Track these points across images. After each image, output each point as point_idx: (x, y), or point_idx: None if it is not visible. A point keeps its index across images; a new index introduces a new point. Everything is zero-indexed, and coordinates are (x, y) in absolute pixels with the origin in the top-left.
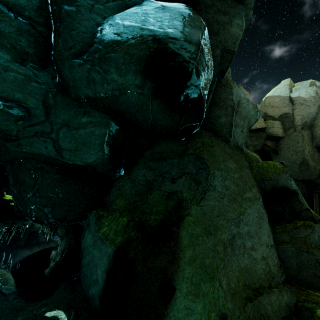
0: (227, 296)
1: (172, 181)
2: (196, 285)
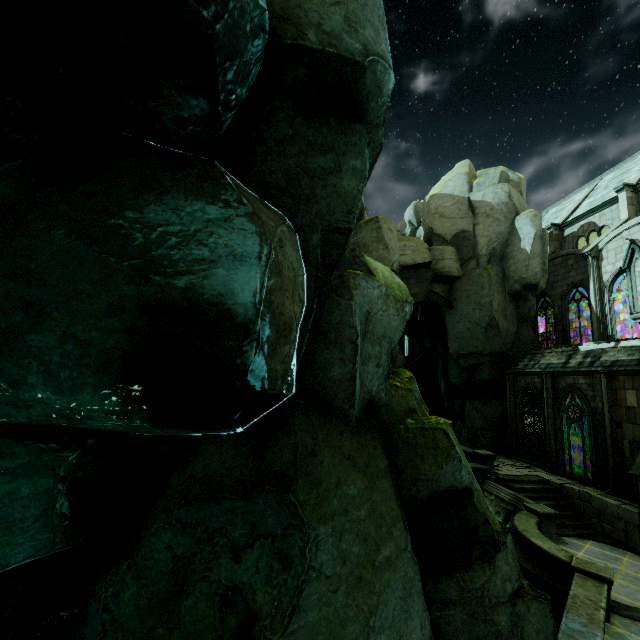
0: None
1: (233, 554)
2: None
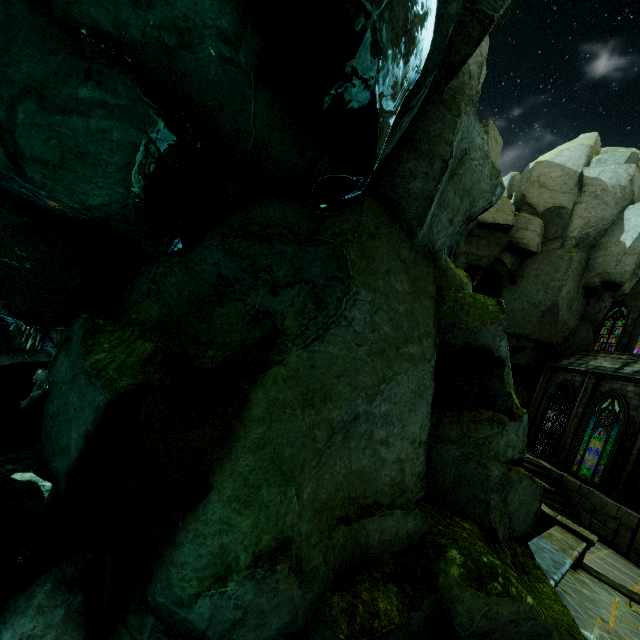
0: (306, 512)
1: (272, 289)
2: (252, 487)
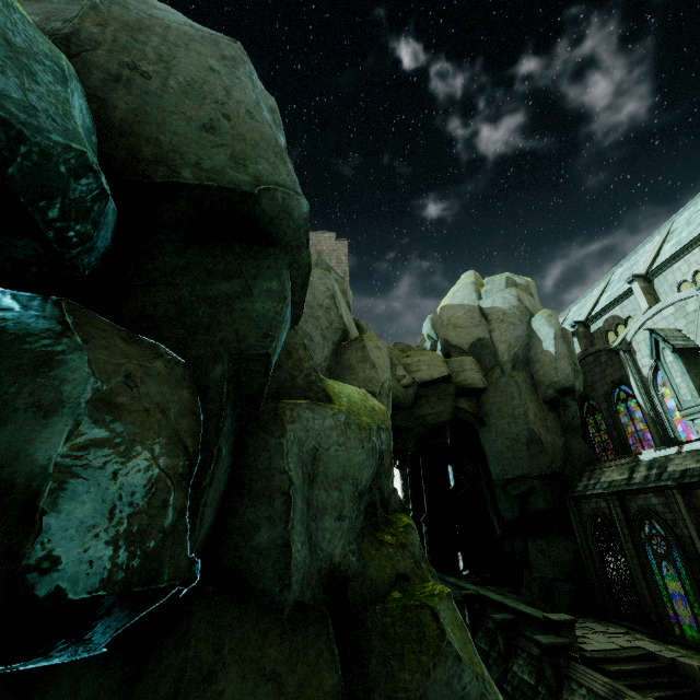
0: None
1: None
2: None
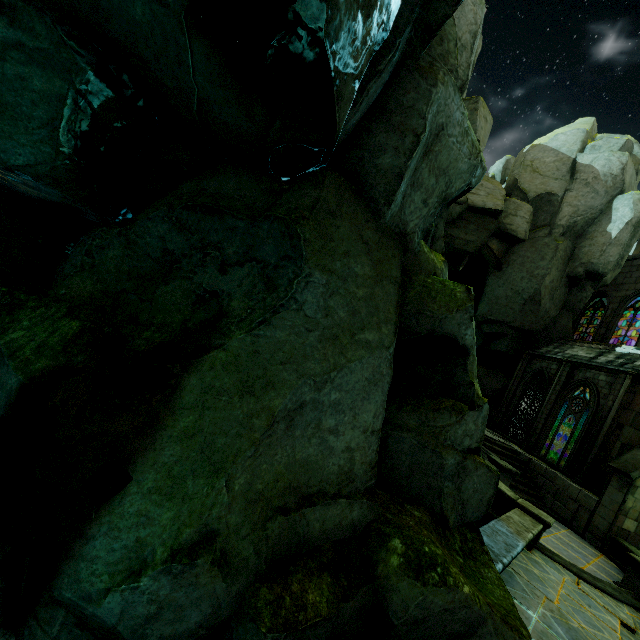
0: (237, 503)
1: (221, 268)
2: (176, 479)
